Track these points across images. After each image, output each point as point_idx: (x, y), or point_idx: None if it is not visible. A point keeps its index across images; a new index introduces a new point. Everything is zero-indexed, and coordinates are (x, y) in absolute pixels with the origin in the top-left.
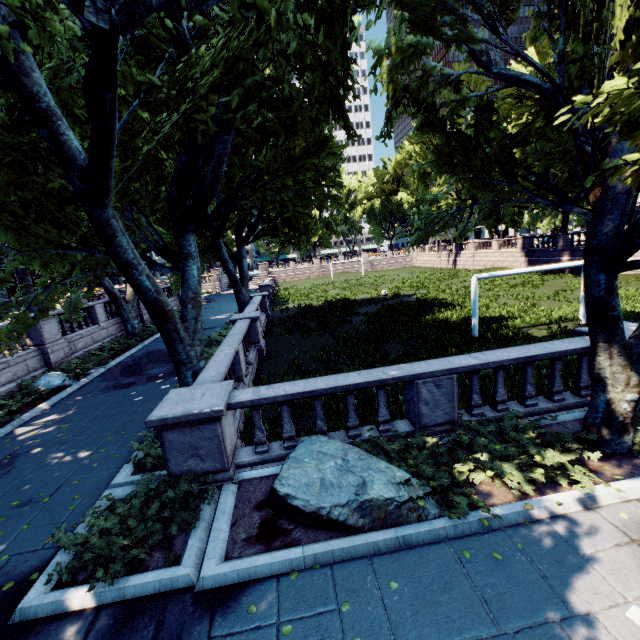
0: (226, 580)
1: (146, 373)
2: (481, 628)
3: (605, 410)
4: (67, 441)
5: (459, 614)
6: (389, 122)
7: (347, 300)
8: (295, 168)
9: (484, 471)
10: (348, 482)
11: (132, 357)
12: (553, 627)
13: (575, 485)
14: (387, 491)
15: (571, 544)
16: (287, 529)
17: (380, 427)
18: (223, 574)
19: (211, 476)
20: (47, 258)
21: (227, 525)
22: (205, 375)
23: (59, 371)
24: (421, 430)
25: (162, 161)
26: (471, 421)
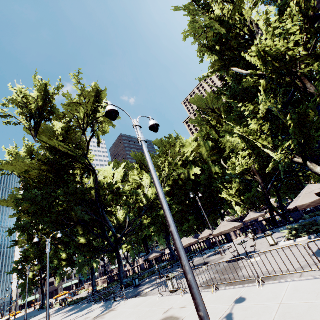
0: None
1: None
2: None
3: None
4: None
5: None
6: None
7: None
8: None
9: None
10: None
11: None
12: None
13: None
14: None
15: None
16: None
17: None
18: None
19: None
20: None
21: None
22: None
23: None
24: None
25: None
26: None
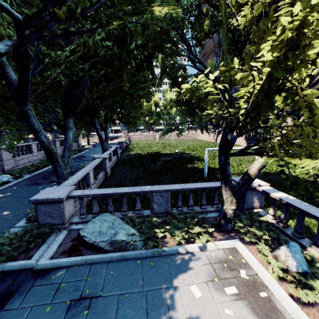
0: (47, 266)
1: (50, 179)
2: (135, 289)
3: (223, 212)
4: (2, 206)
5: (130, 283)
6: (161, 79)
7: (158, 153)
8: (122, 93)
9: (170, 233)
10: (110, 232)
11: (46, 171)
12: (161, 290)
13: (197, 240)
14: (123, 237)
15: (187, 263)
16: (80, 249)
17: (136, 212)
18: (46, 264)
19: (56, 226)
20: (1, 123)
21: (56, 246)
22: (66, 182)
23: (8, 174)
24: (153, 215)
25: (62, 83)
26: (175, 213)
